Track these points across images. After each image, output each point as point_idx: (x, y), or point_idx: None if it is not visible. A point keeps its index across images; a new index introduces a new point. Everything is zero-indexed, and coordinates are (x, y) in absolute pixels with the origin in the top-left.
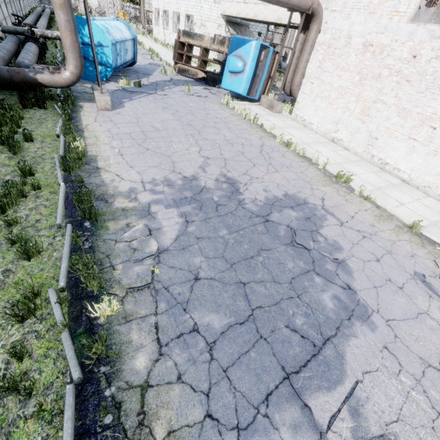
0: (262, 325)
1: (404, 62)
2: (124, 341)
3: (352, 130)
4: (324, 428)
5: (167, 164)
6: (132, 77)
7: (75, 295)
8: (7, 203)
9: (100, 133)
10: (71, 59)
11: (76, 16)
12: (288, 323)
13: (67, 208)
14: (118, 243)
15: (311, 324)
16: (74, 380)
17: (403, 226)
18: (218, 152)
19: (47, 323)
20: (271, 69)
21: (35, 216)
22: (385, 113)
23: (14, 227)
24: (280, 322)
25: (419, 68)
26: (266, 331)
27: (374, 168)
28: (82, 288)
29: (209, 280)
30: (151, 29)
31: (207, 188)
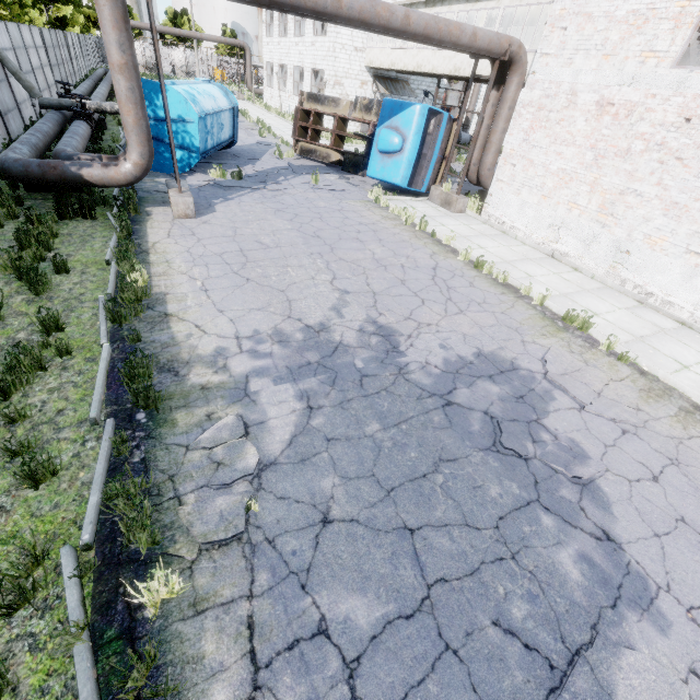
0: (449, 620)
1: (670, 129)
2: (190, 656)
3: (585, 239)
4: None
5: (279, 305)
6: (229, 164)
7: (109, 557)
8: (13, 382)
9: (175, 255)
10: (134, 144)
11: (147, 81)
12: (497, 615)
13: (110, 388)
14: (191, 452)
15: (542, 617)
16: None
17: (692, 409)
18: (364, 281)
19: (52, 617)
20: (445, 145)
21: (57, 403)
22: (641, 211)
23: (19, 424)
24: (481, 612)
25: (698, 138)
26: (456, 634)
27: (627, 301)
28: (121, 542)
29: (348, 523)
30: (261, 93)
31: (344, 344)
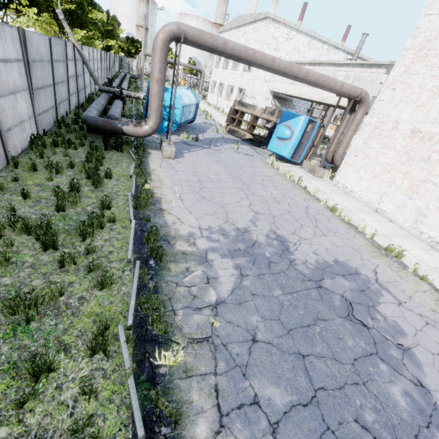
0: (328, 413)
1: None
2: (185, 400)
3: (398, 204)
4: None
5: (221, 214)
6: (190, 132)
7: (140, 335)
8: (88, 232)
9: (164, 177)
10: (153, 117)
11: None
12: (356, 416)
13: (135, 244)
14: (179, 287)
15: (384, 423)
16: (139, 438)
17: None
18: (267, 208)
19: (113, 362)
20: (315, 139)
21: (108, 247)
22: (435, 193)
23: (90, 255)
24: (347, 412)
25: None
26: (333, 422)
27: (424, 245)
28: (146, 329)
29: (267, 344)
30: (206, 95)
31: (258, 242)
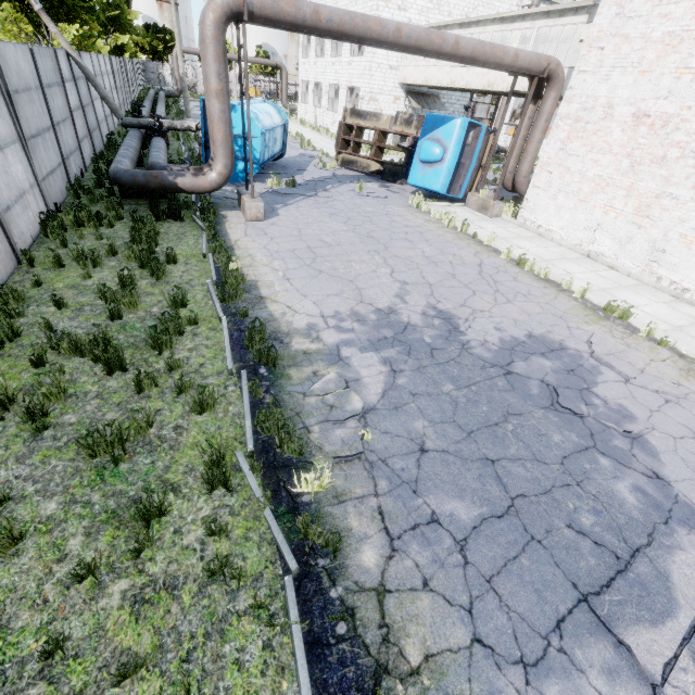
0: (531, 521)
1: None
2: (342, 527)
3: (621, 240)
4: (656, 679)
5: (351, 292)
6: (281, 174)
7: (267, 463)
8: (163, 342)
9: (255, 250)
10: (220, 157)
11: None
12: (570, 521)
13: (233, 350)
14: (308, 397)
15: (606, 525)
16: (292, 571)
17: None
18: (419, 274)
19: (239, 496)
20: (482, 154)
21: (197, 359)
22: (677, 213)
23: (175, 372)
24: (556, 518)
25: None
26: (538, 531)
27: (664, 296)
28: (273, 454)
29: (440, 453)
30: (295, 109)
31: (412, 324)
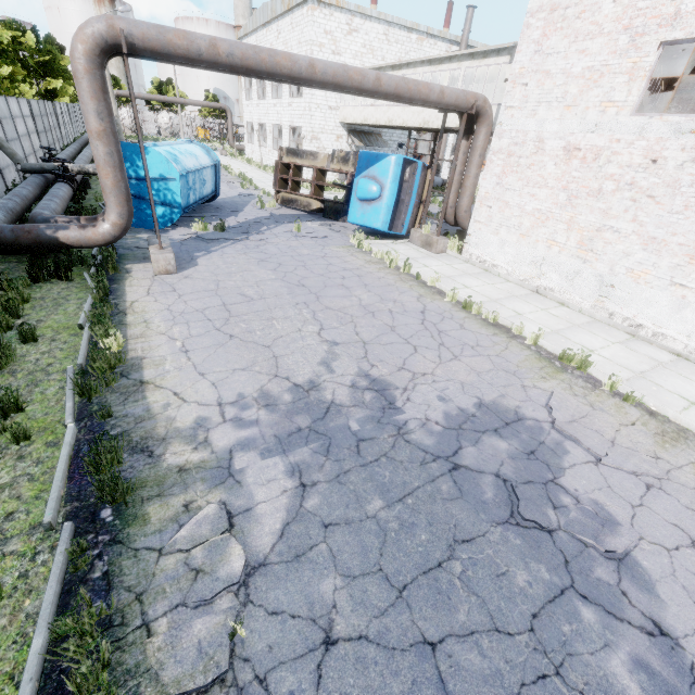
0: None
1: (638, 169)
2: None
3: (567, 275)
4: None
5: (265, 362)
6: (212, 217)
7: None
8: None
9: (154, 313)
10: (113, 205)
11: (129, 144)
12: None
13: (72, 478)
14: (164, 557)
15: None
16: None
17: None
18: (352, 330)
19: None
20: (422, 190)
21: (6, 503)
22: (620, 246)
23: None
24: None
25: (666, 177)
26: None
27: (619, 334)
28: None
29: (355, 642)
30: (243, 148)
31: (337, 404)
